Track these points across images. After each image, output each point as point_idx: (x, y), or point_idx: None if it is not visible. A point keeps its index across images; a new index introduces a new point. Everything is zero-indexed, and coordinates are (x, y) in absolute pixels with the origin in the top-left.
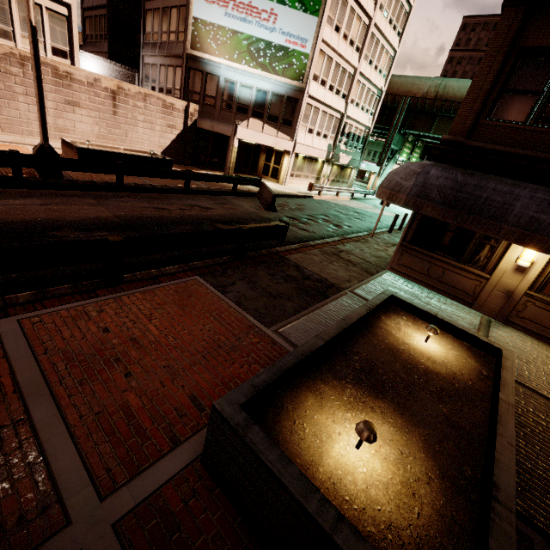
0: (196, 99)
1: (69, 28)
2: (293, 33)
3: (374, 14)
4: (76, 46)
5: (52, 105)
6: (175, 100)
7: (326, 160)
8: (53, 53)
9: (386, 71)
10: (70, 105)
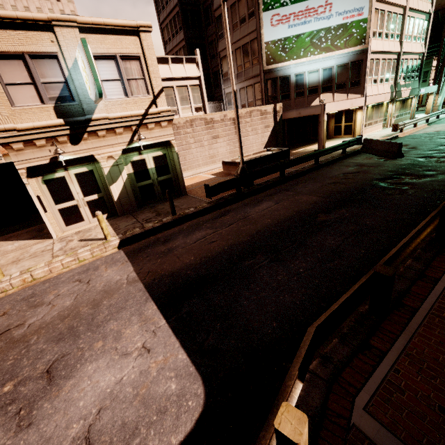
0: (274, 100)
1: (200, 92)
2: (348, 9)
3: None
4: (205, 101)
5: (206, 143)
6: (267, 107)
7: (390, 100)
8: (195, 111)
9: None
10: (214, 139)
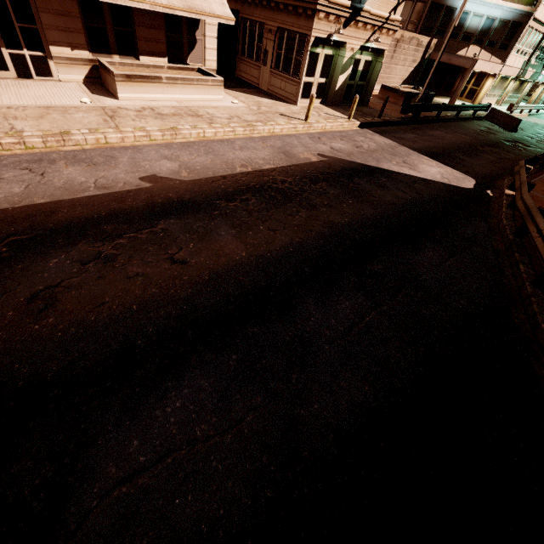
0: (429, 31)
1: None
2: None
3: None
4: None
5: None
6: (424, 38)
7: (515, 77)
8: None
9: None
10: None
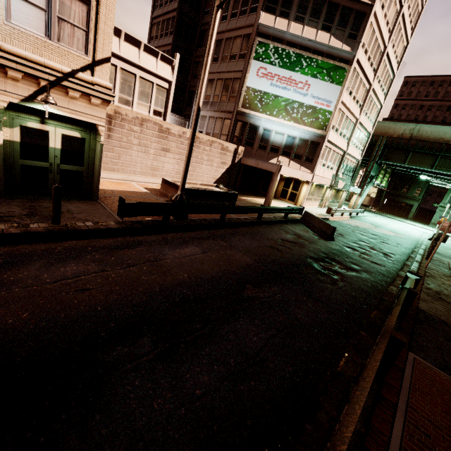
0: (239, 142)
1: (166, 97)
2: (321, 97)
3: (373, 82)
4: (169, 109)
5: (153, 151)
6: (229, 144)
7: (329, 186)
8: (153, 114)
9: (374, 120)
10: (163, 151)
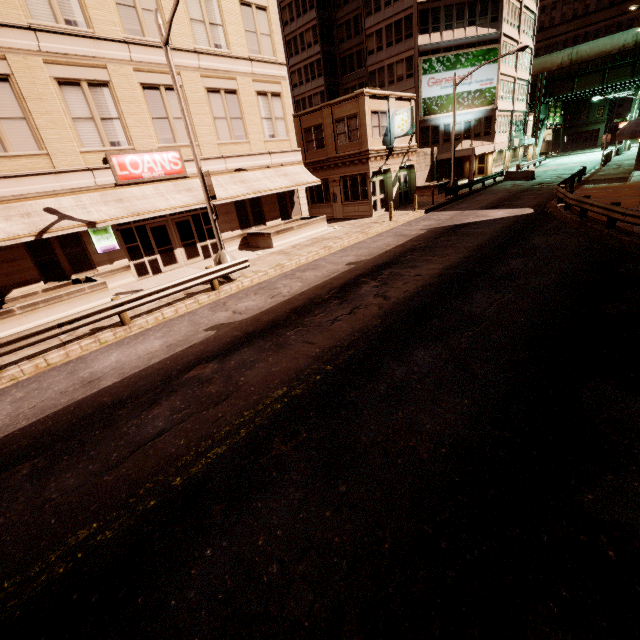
0: (427, 144)
1: None
2: (483, 79)
3: (519, 38)
4: None
5: None
6: (427, 150)
7: (507, 148)
8: None
9: (528, 66)
10: None
